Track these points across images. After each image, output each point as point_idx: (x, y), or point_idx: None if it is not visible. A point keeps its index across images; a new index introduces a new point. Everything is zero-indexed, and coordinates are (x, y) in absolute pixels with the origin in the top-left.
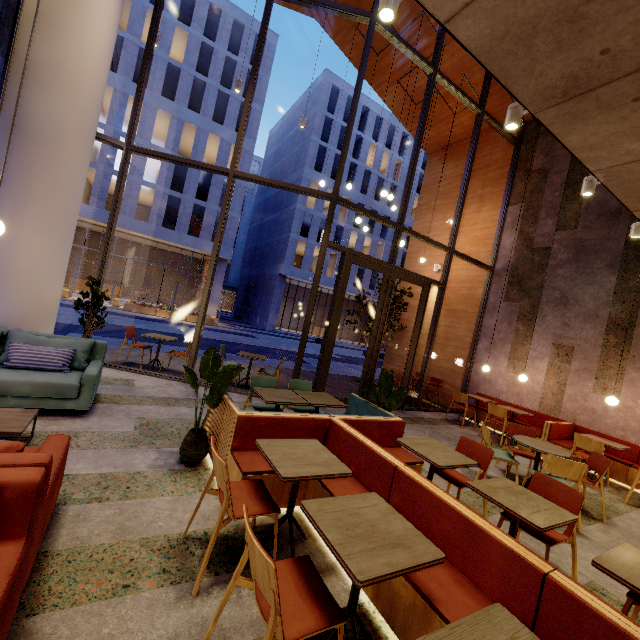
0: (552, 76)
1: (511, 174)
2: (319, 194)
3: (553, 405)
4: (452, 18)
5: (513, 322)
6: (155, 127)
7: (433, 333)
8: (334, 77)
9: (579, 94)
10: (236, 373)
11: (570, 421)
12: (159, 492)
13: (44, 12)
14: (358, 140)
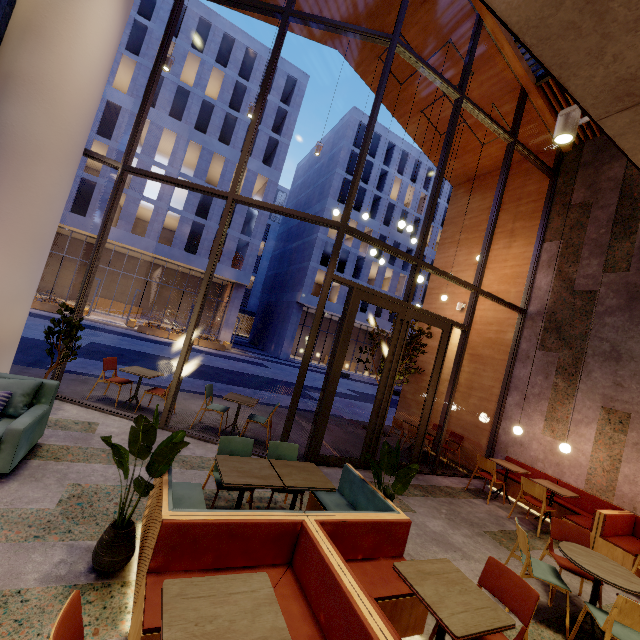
0: (632, 61)
1: (546, 208)
2: (326, 222)
3: (604, 485)
4: None
5: (550, 375)
6: (187, 158)
7: (454, 383)
8: (361, 114)
9: None
10: (178, 448)
11: (628, 509)
12: (28, 638)
13: (32, 22)
14: (383, 174)
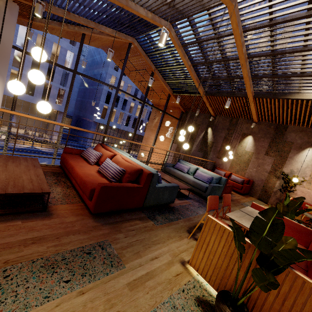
0: None
1: (175, 131)
2: None
3: None
4: None
5: None
6: (18, 29)
7: None
8: None
9: None
10: None
11: None
12: None
13: None
14: None
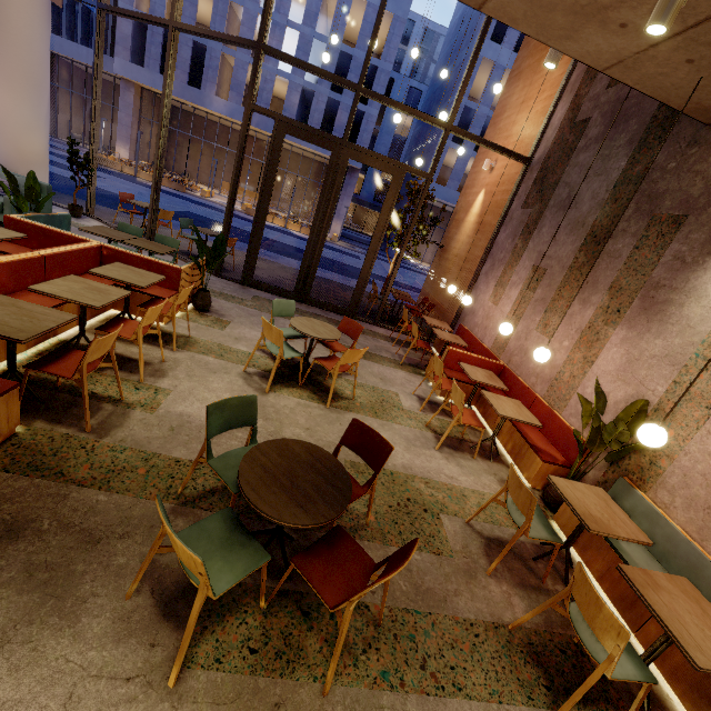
0: None
1: None
2: (244, 43)
3: (502, 343)
4: None
5: (516, 237)
6: None
7: (405, 238)
8: None
9: None
10: (33, 193)
11: (506, 362)
12: None
13: None
14: None
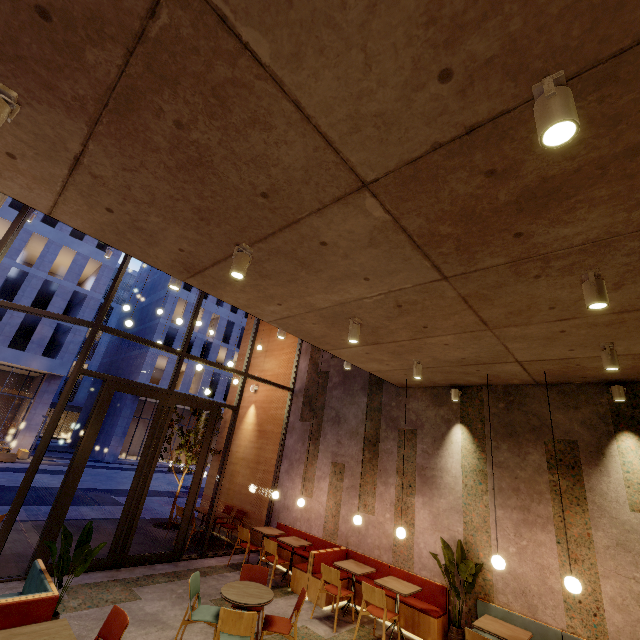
0: (166, 259)
1: None
2: (79, 322)
3: (333, 529)
4: (52, 213)
5: (306, 441)
6: None
7: (224, 460)
8: None
9: (198, 272)
10: None
11: (345, 545)
12: None
13: None
14: None
